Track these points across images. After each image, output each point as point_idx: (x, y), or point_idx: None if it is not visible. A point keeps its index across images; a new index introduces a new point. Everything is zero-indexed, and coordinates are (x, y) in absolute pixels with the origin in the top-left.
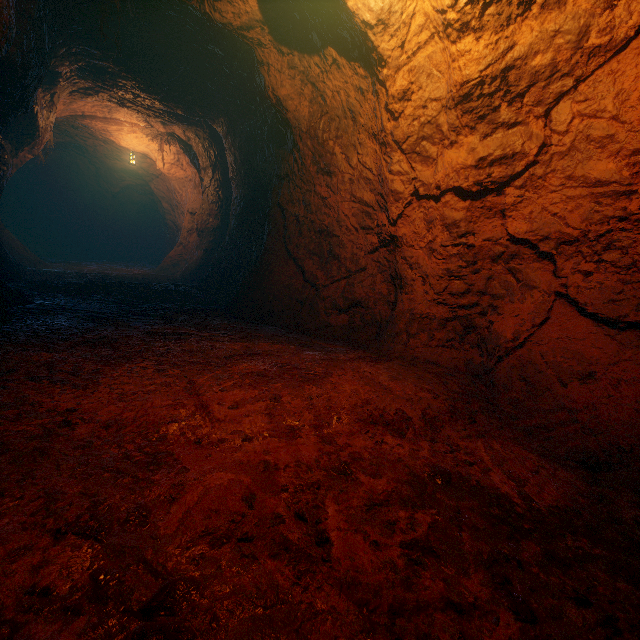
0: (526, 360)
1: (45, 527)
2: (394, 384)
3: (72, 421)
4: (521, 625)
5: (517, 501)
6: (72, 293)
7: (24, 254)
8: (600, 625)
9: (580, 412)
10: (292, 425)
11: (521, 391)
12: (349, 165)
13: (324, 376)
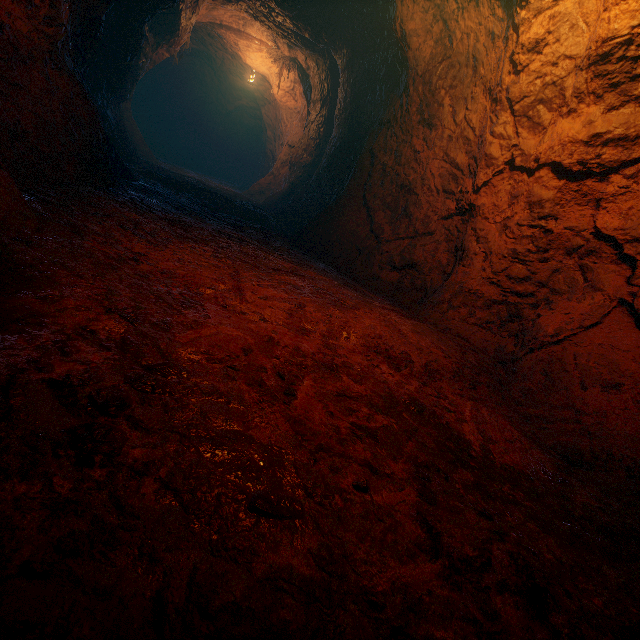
0: (557, 357)
1: (102, 305)
2: (412, 335)
3: (139, 260)
4: (420, 501)
5: (476, 449)
6: (169, 186)
7: (141, 146)
8: (489, 531)
9: (587, 415)
10: (305, 328)
11: (538, 383)
12: (453, 120)
13: (351, 308)
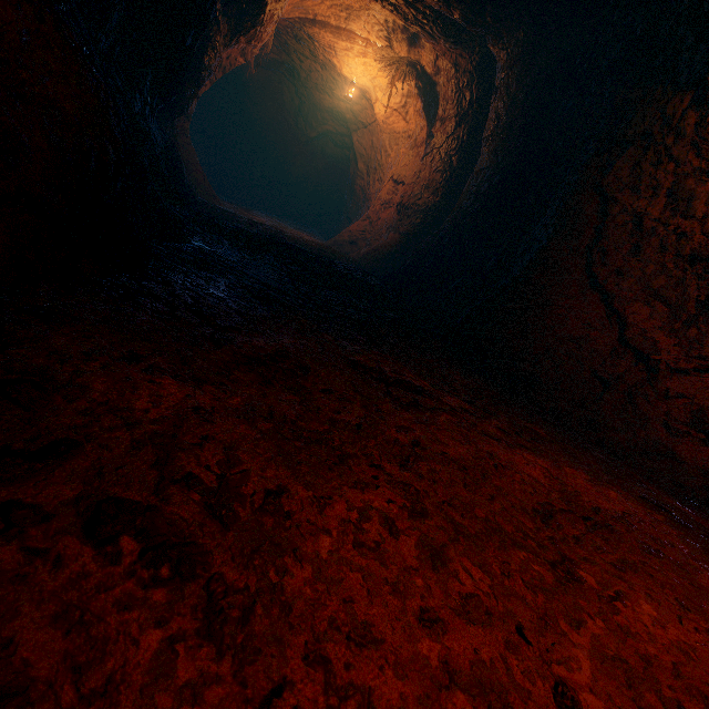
0: None
1: None
2: None
3: None
4: None
5: None
6: (240, 243)
7: (200, 181)
8: None
9: None
10: None
11: None
12: None
13: None
